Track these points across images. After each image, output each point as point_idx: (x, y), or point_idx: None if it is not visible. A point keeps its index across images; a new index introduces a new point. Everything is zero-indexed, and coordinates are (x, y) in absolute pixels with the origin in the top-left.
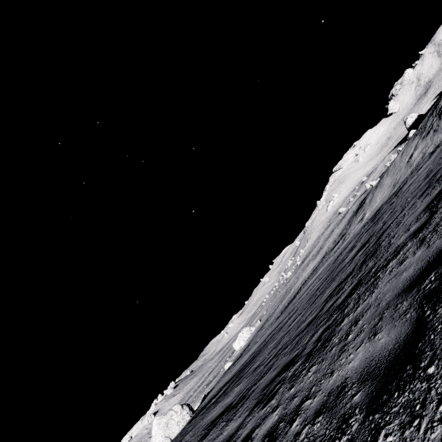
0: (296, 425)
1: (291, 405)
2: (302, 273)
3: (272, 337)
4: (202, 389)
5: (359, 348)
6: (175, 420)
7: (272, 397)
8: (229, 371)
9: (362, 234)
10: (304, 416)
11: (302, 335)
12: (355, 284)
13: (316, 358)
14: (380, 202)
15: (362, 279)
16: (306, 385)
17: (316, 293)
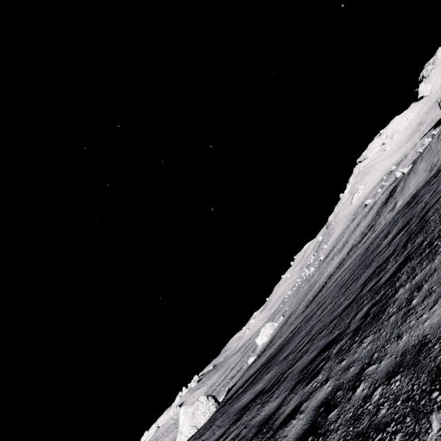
0: (362, 389)
1: (347, 375)
2: (327, 267)
3: (300, 328)
4: (225, 383)
5: (434, 307)
6: (201, 411)
7: (317, 374)
8: (253, 365)
9: (398, 220)
10: (371, 380)
11: (340, 318)
12: (402, 261)
13: (369, 330)
14: (414, 188)
15: (410, 254)
16: (364, 354)
17: (348, 282)
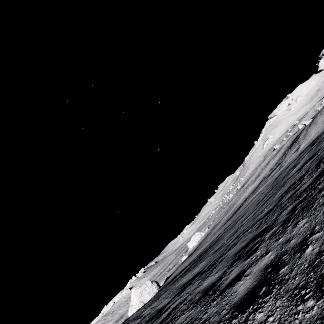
0: (312, 249)
1: (288, 245)
2: (243, 193)
3: (224, 233)
4: (164, 274)
5: None
6: (147, 291)
7: (253, 252)
8: (186, 261)
9: (303, 155)
10: (320, 242)
11: (264, 219)
12: (318, 174)
13: (301, 216)
14: (315, 135)
15: None
16: (303, 230)
17: (264, 199)
